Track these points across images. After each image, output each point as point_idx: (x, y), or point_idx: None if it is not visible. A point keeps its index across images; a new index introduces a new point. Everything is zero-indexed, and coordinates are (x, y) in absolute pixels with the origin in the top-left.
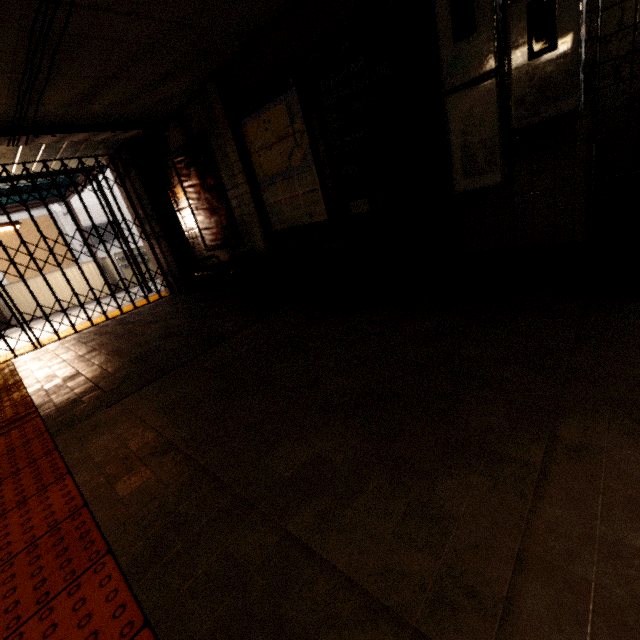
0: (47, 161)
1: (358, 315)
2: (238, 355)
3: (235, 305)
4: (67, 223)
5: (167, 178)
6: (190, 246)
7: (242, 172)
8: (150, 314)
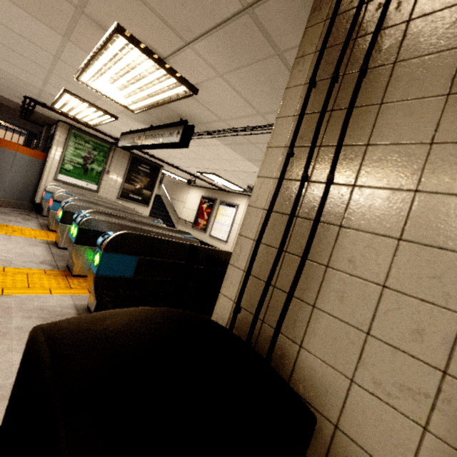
0: (3, 123)
1: None
2: None
3: None
4: None
5: None
6: None
7: None
8: None
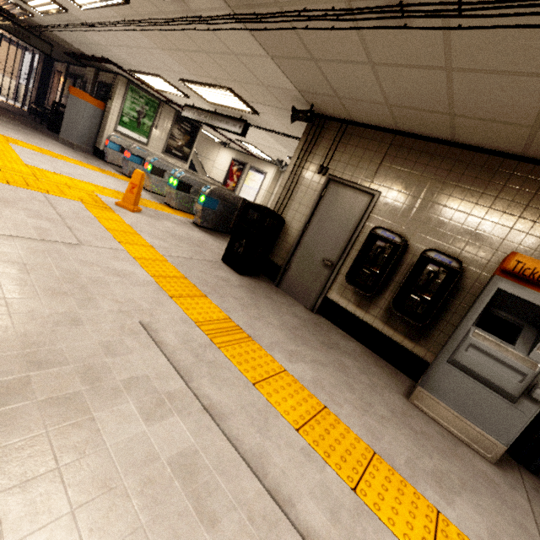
0: (13, 38)
1: (41, 127)
2: (4, 111)
3: (31, 118)
4: (27, 58)
5: (52, 76)
6: (45, 101)
7: (61, 89)
8: (7, 105)
